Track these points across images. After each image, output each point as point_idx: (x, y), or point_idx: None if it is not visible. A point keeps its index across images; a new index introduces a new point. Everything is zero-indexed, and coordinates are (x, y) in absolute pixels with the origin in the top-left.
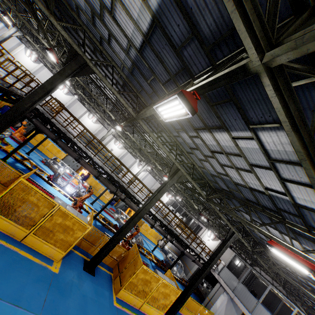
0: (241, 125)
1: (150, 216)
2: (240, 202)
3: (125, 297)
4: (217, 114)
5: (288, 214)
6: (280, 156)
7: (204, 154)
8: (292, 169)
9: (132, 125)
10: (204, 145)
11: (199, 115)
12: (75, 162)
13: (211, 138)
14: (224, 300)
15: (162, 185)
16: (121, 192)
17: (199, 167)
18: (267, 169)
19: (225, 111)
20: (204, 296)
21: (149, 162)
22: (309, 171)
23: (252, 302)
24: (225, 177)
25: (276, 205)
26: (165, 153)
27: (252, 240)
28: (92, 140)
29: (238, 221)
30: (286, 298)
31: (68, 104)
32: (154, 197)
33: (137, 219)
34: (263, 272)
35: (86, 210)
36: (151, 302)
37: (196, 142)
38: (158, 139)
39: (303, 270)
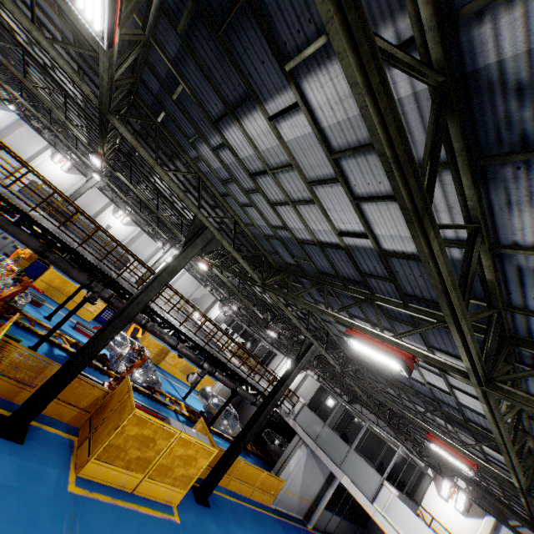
0: (276, 76)
1: (174, 335)
2: (313, 281)
3: (100, 474)
4: (233, 57)
5: (376, 282)
6: (345, 138)
7: (244, 188)
8: (365, 167)
9: (128, 160)
10: (238, 164)
11: (209, 76)
12: (9, 238)
13: (243, 139)
14: (302, 457)
15: (173, 257)
16: (102, 286)
17: (246, 225)
18: (332, 180)
19: (244, 44)
20: (276, 460)
21: (177, 244)
22: (347, 60)
23: (342, 451)
24: (284, 234)
25: (359, 267)
26: (175, 193)
27: (342, 355)
28: (25, 175)
29: (321, 327)
30: (389, 436)
31: (2, 127)
32: (155, 280)
33: (119, 324)
34: (365, 411)
35: (28, 328)
36: (159, 477)
37: (226, 161)
38: (175, 181)
39: (393, 364)
